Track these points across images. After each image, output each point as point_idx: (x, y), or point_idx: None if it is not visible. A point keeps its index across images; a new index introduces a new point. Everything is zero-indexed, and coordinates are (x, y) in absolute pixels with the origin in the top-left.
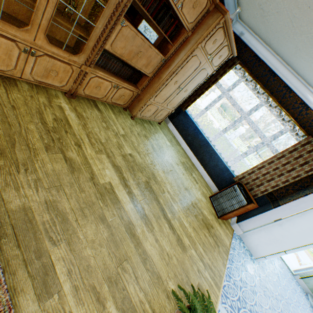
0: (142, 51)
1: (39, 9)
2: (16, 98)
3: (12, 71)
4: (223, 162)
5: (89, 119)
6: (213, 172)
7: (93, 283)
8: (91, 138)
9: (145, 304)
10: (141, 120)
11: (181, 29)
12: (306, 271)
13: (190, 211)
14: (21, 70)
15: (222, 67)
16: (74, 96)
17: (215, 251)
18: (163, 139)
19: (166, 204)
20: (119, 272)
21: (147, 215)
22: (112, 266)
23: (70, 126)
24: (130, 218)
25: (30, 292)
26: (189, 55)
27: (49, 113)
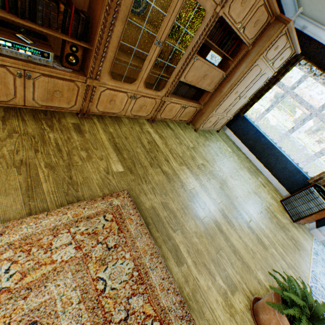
0: (207, 74)
1: (144, 68)
2: (125, 130)
3: (121, 112)
4: (293, 163)
5: (167, 137)
6: (281, 175)
7: (203, 261)
8: (172, 154)
9: (242, 284)
10: (202, 131)
11: (240, 45)
12: None
13: (263, 213)
14: (125, 110)
15: (283, 66)
16: (154, 120)
17: (296, 253)
18: (224, 146)
19: (240, 207)
20: (218, 257)
21: (227, 216)
22: (212, 252)
23: (158, 146)
24: (215, 217)
25: (171, 260)
26: (250, 66)
27: (143, 138)
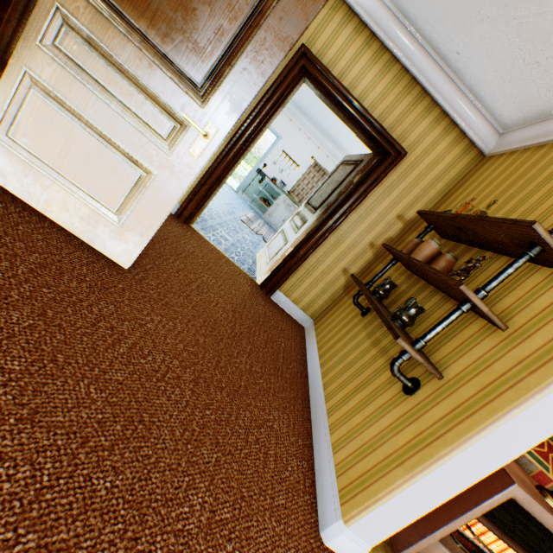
0: None
1: None
2: None
3: None
4: None
5: None
6: None
7: None
8: None
9: None
10: None
11: None
12: (245, 182)
13: None
14: None
15: None
16: None
17: None
18: None
19: None
20: None
21: None
22: None
23: None
24: None
25: None
26: None
27: None
